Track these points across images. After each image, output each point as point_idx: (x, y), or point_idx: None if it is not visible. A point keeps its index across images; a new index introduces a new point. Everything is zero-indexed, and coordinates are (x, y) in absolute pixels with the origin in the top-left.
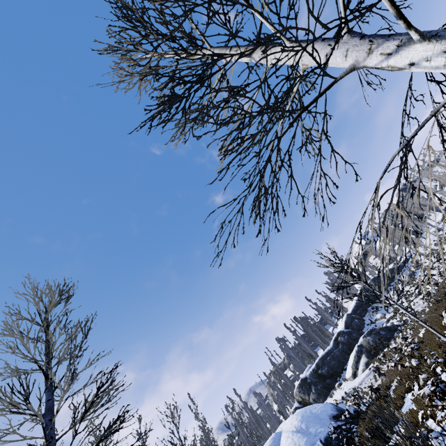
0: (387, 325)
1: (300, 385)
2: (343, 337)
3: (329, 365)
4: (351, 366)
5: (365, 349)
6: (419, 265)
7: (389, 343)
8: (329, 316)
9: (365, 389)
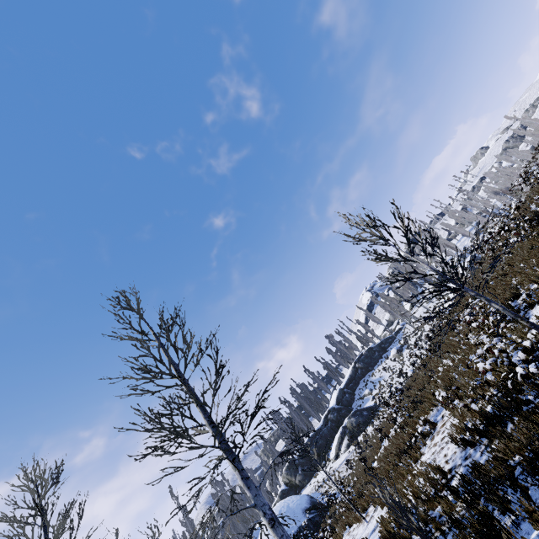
0: (372, 402)
1: (287, 467)
2: (333, 415)
3: (317, 445)
4: (335, 448)
5: (348, 430)
6: (406, 341)
7: (368, 425)
8: (325, 386)
9: (341, 474)
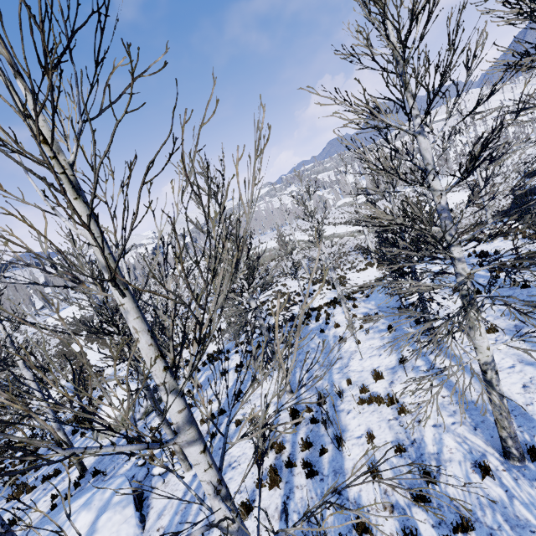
0: None
1: None
2: None
3: None
4: None
5: None
6: (21, 331)
7: None
8: None
9: None
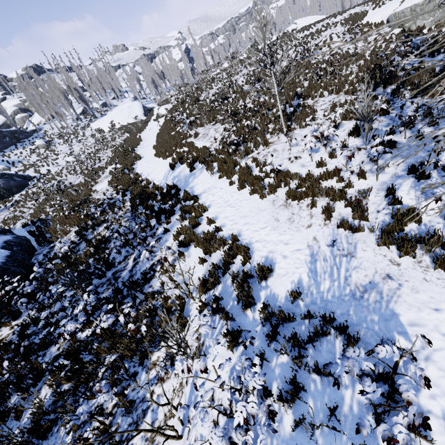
0: None
1: None
2: None
3: None
4: None
5: None
6: (63, 137)
7: (28, 188)
8: None
9: None
